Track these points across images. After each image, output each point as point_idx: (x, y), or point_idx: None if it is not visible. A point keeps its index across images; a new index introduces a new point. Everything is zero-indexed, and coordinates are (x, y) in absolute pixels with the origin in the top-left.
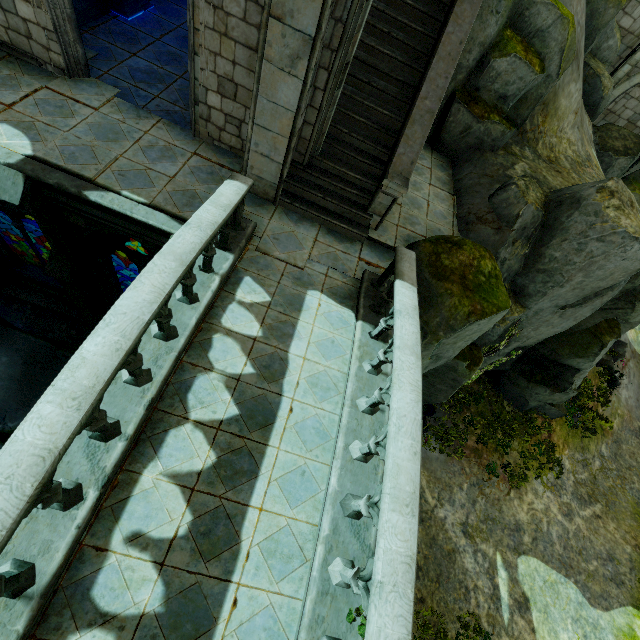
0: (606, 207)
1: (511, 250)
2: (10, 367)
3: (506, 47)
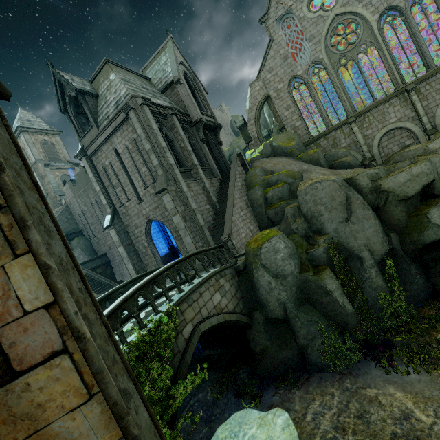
0: (300, 188)
1: (296, 223)
2: None
3: (267, 191)
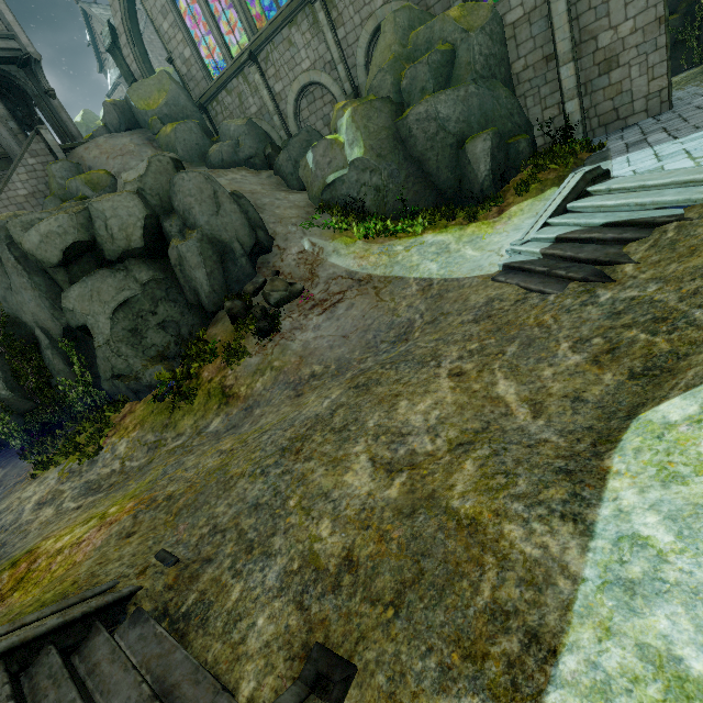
0: None
1: None
2: None
3: None
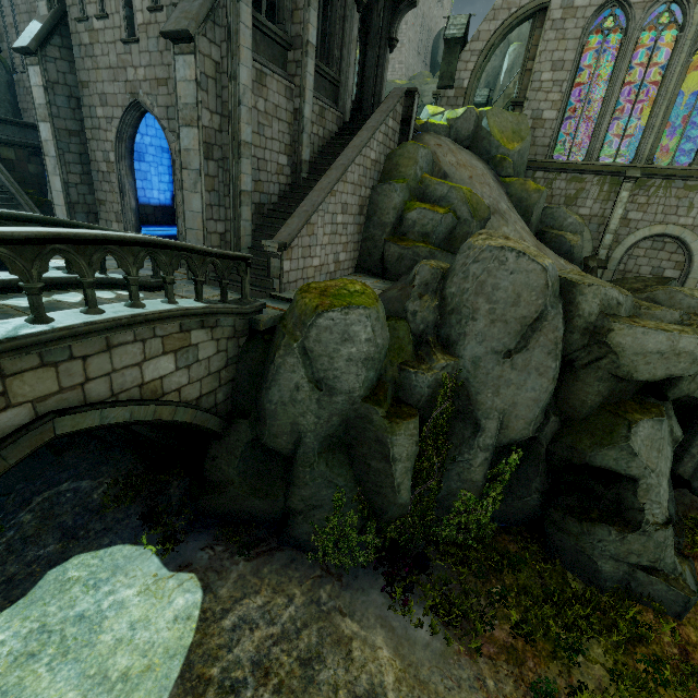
0: (475, 241)
1: (420, 303)
2: None
3: (413, 206)
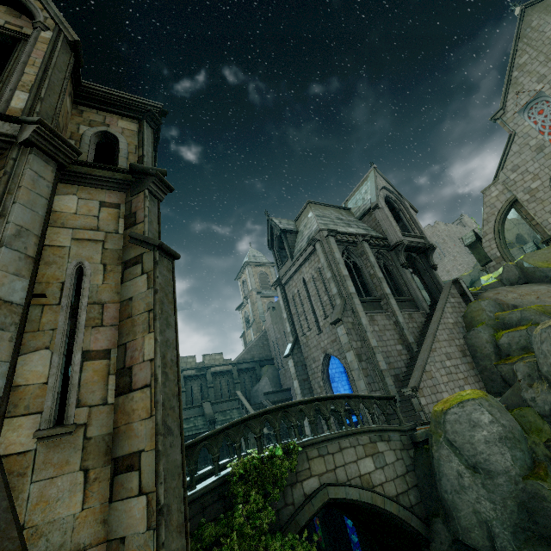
0: (535, 331)
1: (533, 390)
2: None
3: (499, 335)
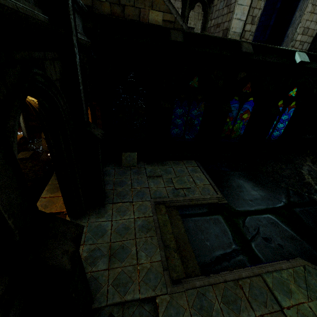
0: None
1: None
2: (248, 183)
3: None
